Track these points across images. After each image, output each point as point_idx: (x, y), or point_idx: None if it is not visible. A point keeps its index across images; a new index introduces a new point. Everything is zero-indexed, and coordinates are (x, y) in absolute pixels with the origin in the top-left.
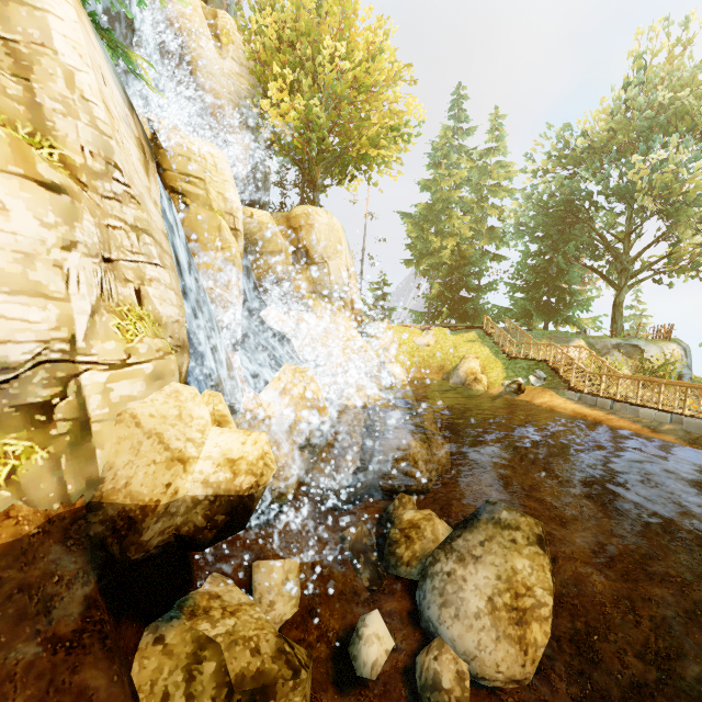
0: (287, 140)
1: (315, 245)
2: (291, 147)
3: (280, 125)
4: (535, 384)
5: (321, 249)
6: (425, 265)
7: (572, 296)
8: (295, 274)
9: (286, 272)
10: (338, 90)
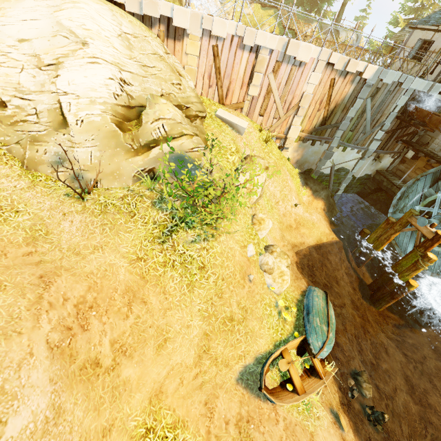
0: None
1: None
2: None
3: None
4: None
5: None
6: None
7: None
8: None
9: None
10: None
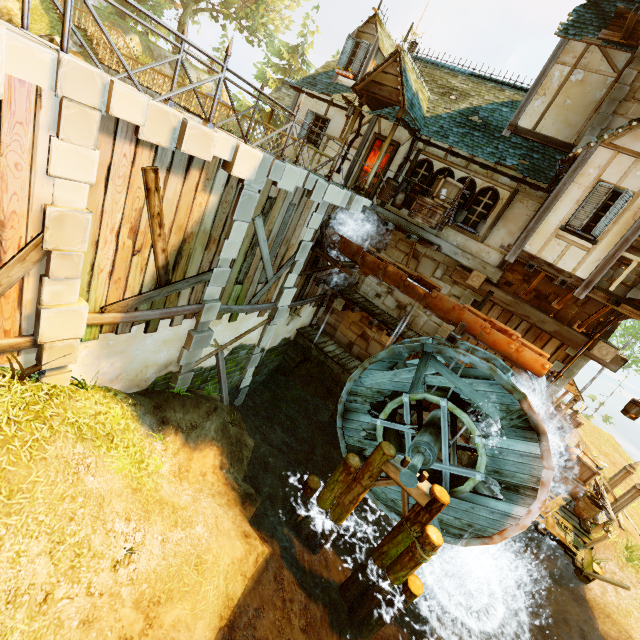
0: None
1: None
2: None
3: None
4: (72, 48)
5: None
6: None
7: None
8: None
9: None
10: None
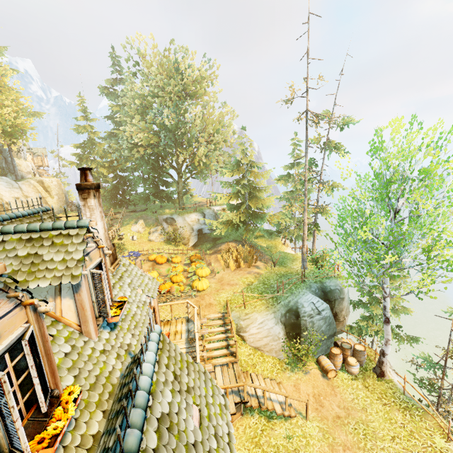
0: None
1: None
2: None
3: None
4: None
5: None
6: None
7: (166, 188)
8: None
9: None
10: None
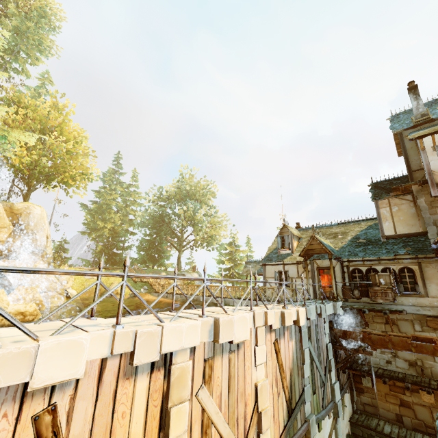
0: (17, 165)
1: (30, 223)
2: (19, 168)
3: (18, 162)
4: (143, 292)
5: (34, 226)
6: (94, 235)
7: (163, 254)
8: (12, 238)
9: (7, 237)
10: (56, 152)
